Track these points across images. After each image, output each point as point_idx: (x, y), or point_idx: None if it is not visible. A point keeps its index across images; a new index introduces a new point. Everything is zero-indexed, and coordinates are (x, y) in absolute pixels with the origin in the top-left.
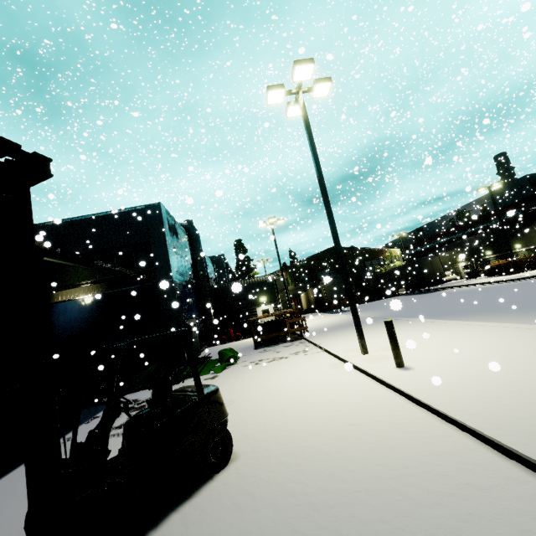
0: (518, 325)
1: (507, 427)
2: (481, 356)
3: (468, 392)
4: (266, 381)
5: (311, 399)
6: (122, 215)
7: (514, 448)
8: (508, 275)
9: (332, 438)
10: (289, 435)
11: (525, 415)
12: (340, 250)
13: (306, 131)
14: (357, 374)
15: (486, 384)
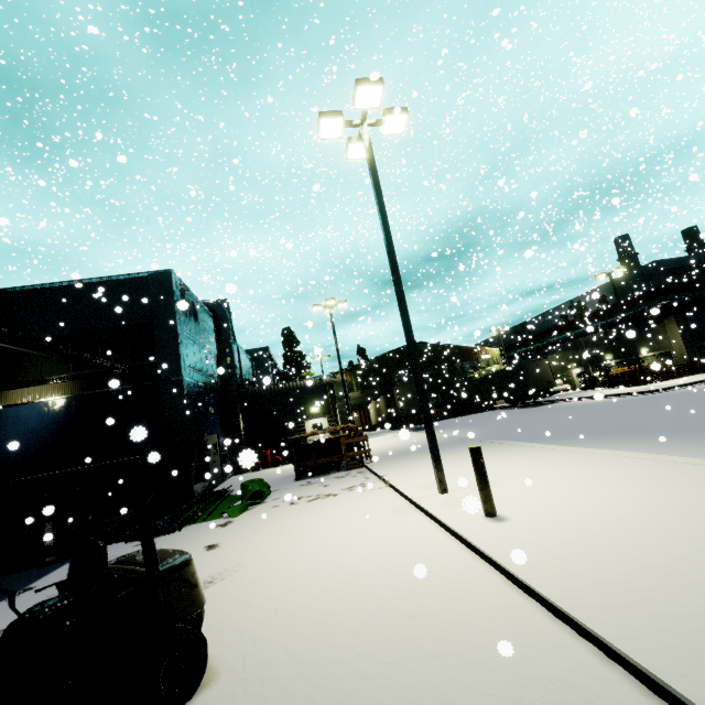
0: (653, 455)
1: (652, 636)
2: (606, 502)
3: (588, 564)
4: (298, 533)
5: (356, 567)
6: (115, 284)
7: (668, 682)
8: (633, 387)
9: (375, 644)
10: (308, 636)
11: (679, 612)
12: (412, 343)
13: (372, 177)
14: (429, 526)
15: (614, 551)
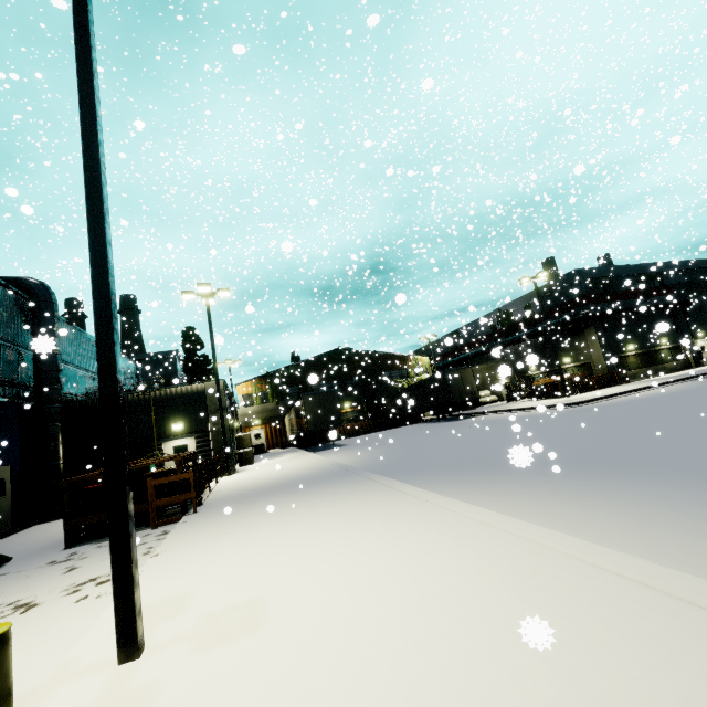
0: (580, 548)
1: None
2: None
3: None
4: None
5: None
6: None
7: None
8: (556, 399)
9: None
10: None
11: None
12: (103, 306)
13: None
14: None
15: None
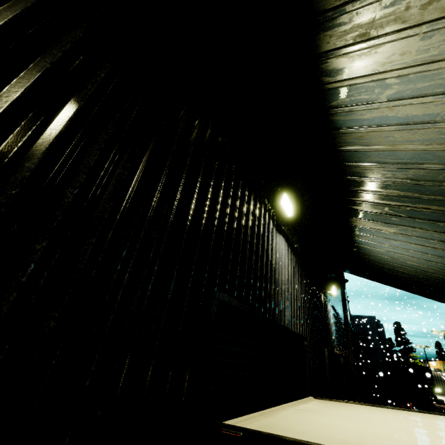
0: None
1: None
2: None
3: None
4: None
5: None
6: (353, 317)
7: None
8: None
9: None
10: None
11: None
12: None
13: None
14: None
15: None
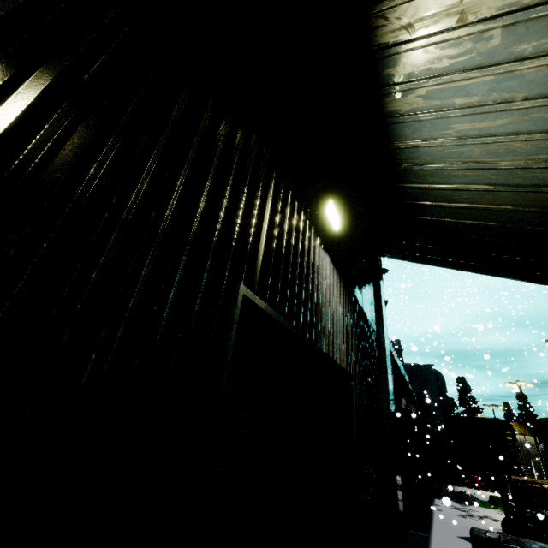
0: None
1: None
2: None
3: None
4: None
5: None
6: (406, 367)
7: None
8: None
9: None
10: None
11: None
12: None
13: None
14: None
15: None
